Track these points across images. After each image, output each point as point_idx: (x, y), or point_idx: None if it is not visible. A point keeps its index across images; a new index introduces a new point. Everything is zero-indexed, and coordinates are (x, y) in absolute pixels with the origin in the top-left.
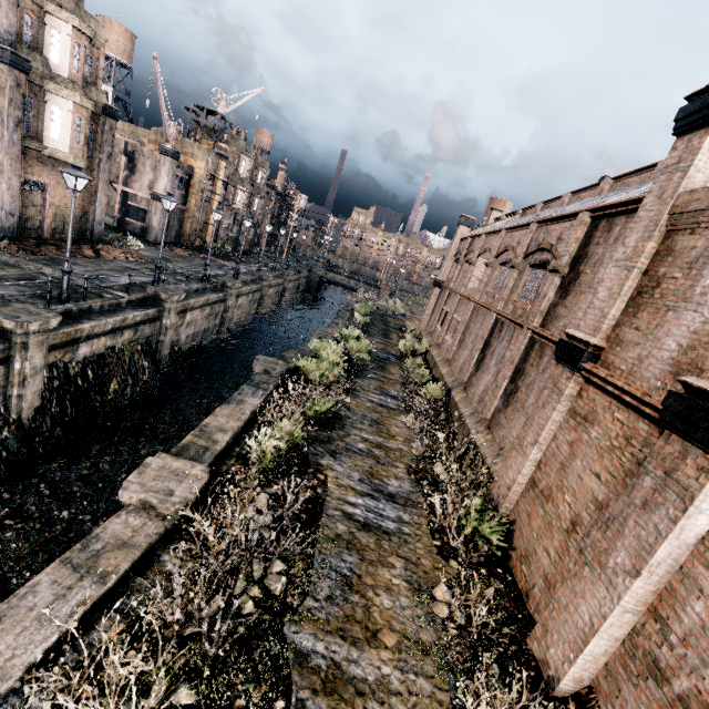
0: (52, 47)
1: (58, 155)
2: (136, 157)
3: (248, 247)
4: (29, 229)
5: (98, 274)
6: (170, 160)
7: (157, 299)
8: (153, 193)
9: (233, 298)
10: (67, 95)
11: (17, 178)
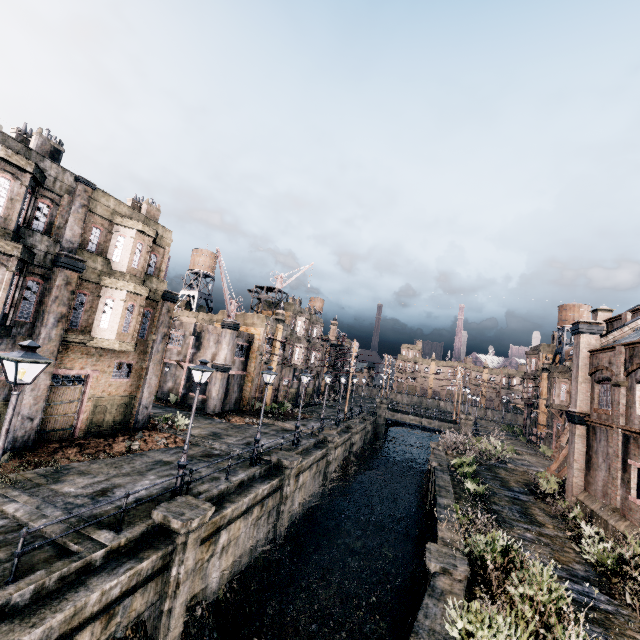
0: (116, 249)
1: (103, 344)
2: (203, 336)
3: (309, 399)
4: (57, 430)
5: (103, 487)
6: (230, 331)
7: (167, 528)
8: (214, 364)
9: (291, 481)
10: (121, 286)
11: (47, 376)
